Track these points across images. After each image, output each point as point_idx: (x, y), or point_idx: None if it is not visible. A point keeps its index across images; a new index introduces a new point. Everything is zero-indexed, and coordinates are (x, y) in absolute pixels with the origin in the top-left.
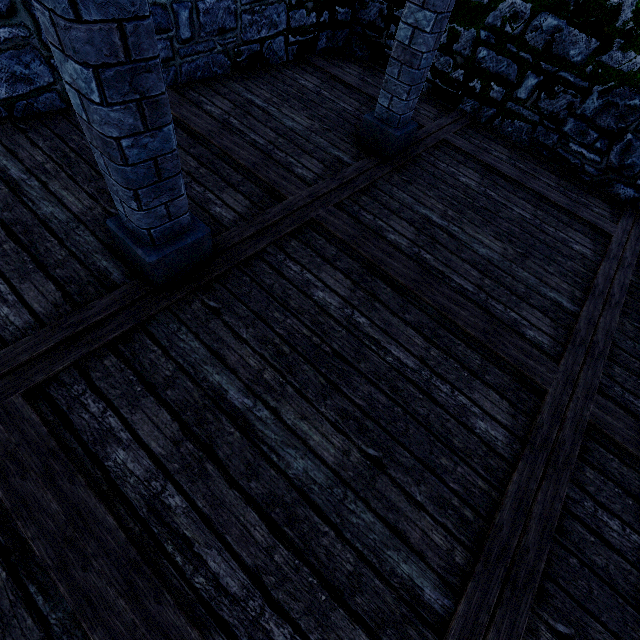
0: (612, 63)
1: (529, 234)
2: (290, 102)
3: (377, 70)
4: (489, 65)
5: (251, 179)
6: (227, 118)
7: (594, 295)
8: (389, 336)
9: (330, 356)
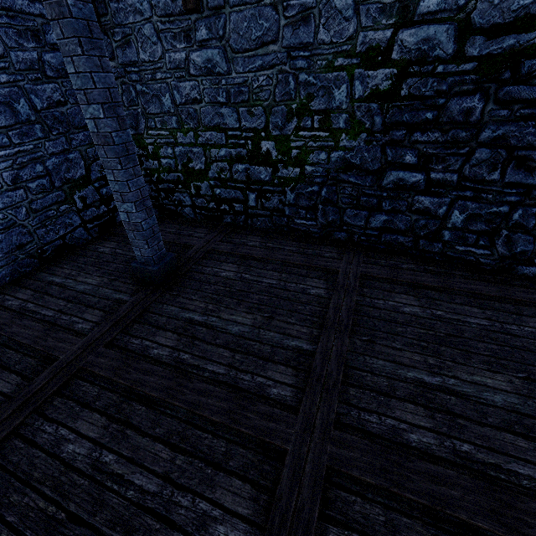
0: (285, 175)
1: (275, 297)
2: (87, 269)
3: (165, 218)
4: (225, 195)
5: (30, 353)
6: (24, 305)
7: (327, 328)
8: (135, 463)
9: (63, 523)
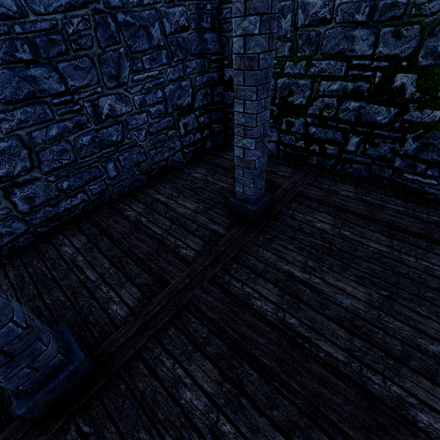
0: (414, 119)
1: (390, 270)
2: (184, 193)
3: None
4: (320, 135)
5: (146, 269)
6: (139, 218)
7: None
8: None
9: None
